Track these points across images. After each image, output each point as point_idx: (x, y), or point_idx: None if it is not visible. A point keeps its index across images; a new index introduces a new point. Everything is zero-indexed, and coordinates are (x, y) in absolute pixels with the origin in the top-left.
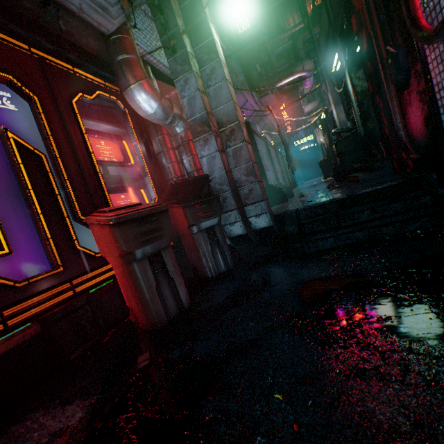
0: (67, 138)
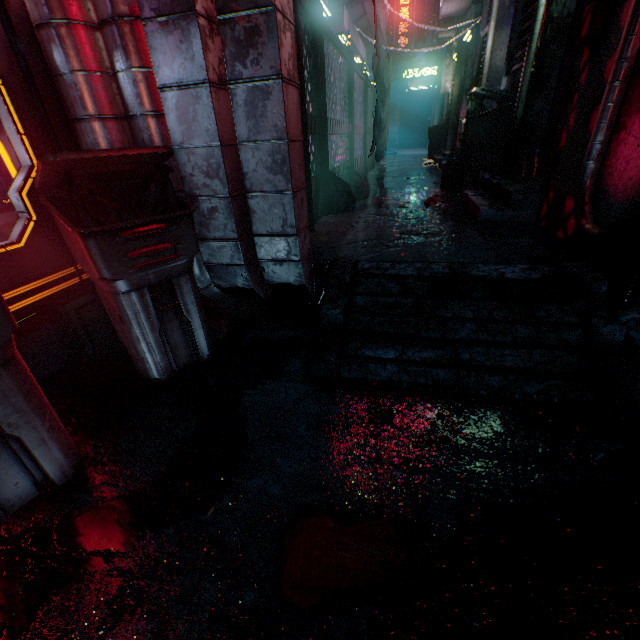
0: None
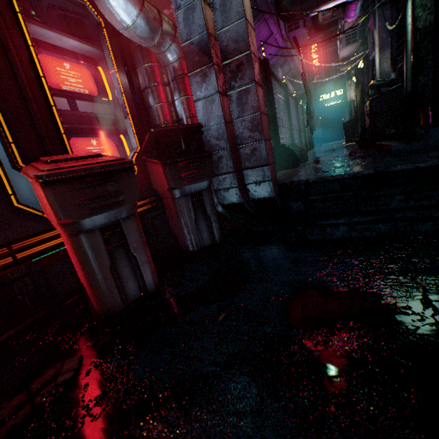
0: (1, 49)
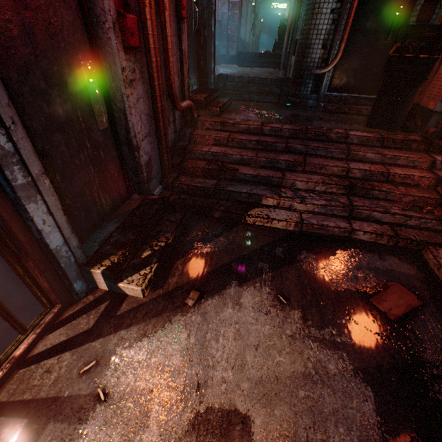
0: None
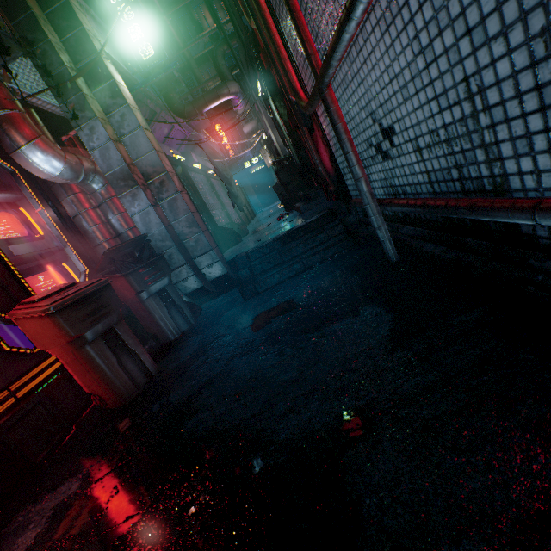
0: None
